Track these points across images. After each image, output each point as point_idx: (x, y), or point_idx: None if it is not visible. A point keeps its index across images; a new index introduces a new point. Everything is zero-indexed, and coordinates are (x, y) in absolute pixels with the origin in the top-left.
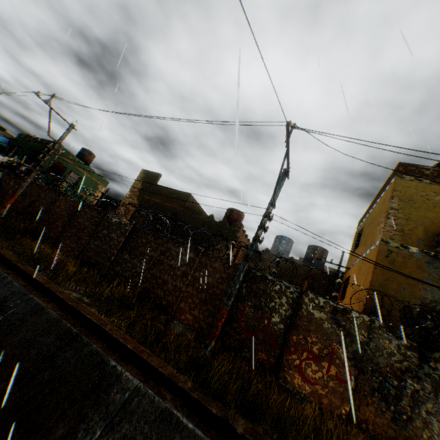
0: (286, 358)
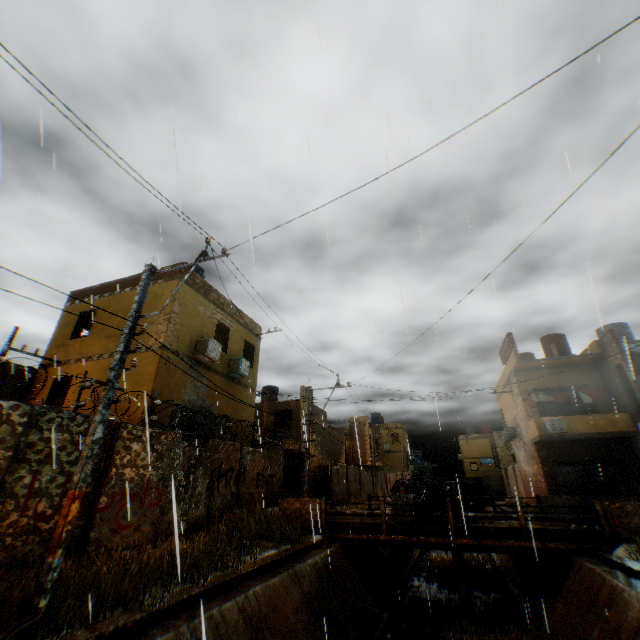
0: (100, 518)
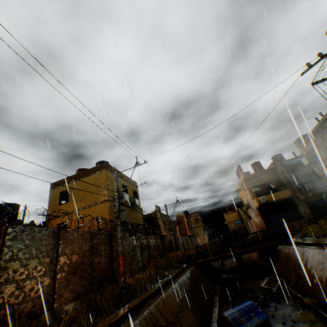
0: (115, 270)
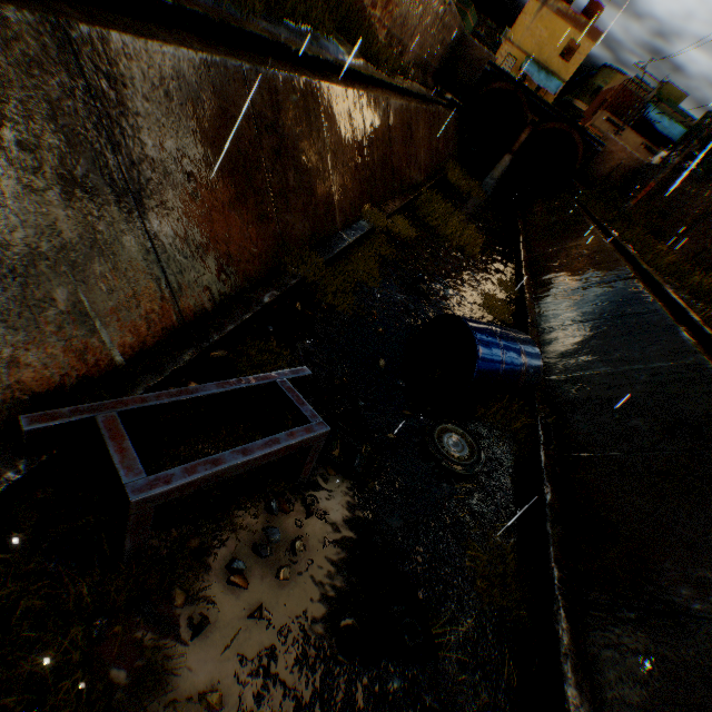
0: None
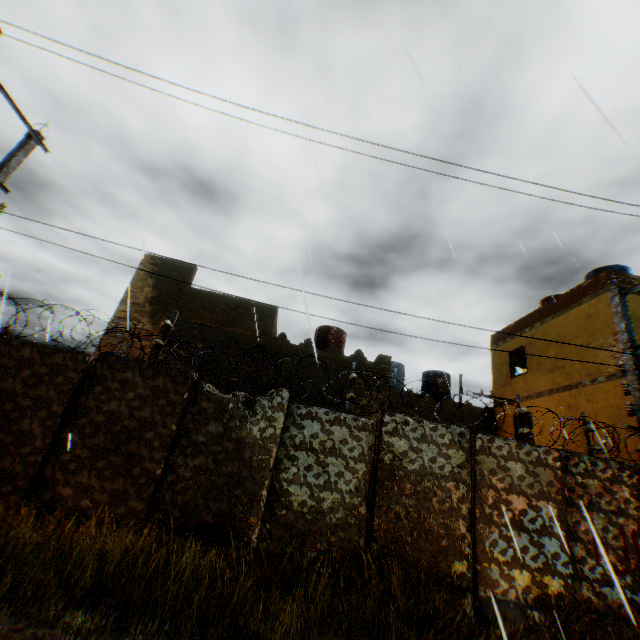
0: None
